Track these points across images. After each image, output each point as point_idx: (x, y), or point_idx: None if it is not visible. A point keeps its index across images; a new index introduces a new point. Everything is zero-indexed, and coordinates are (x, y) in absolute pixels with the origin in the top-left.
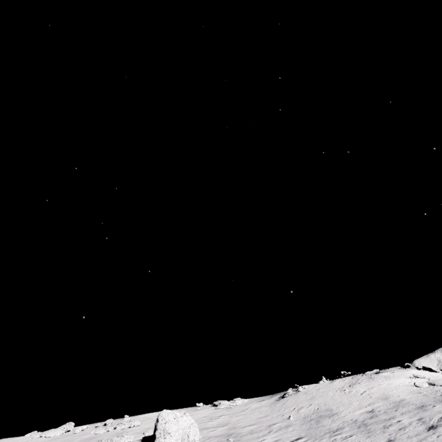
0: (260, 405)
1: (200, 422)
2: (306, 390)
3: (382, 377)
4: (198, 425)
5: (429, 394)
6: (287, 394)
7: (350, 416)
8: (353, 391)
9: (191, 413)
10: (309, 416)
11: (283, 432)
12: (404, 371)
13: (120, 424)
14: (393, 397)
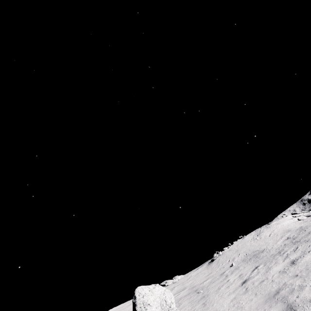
0: (198, 271)
1: None
2: (229, 249)
3: (274, 224)
4: None
5: None
6: (215, 256)
7: (276, 245)
8: (263, 237)
9: None
10: (246, 258)
11: (238, 271)
12: (283, 218)
13: None
14: (293, 228)
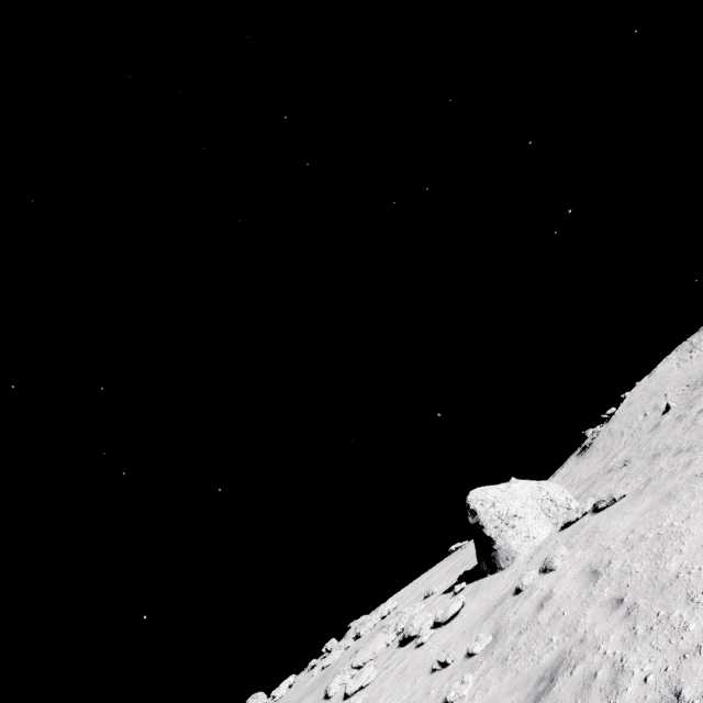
0: (563, 473)
1: None
2: (625, 404)
3: None
4: None
5: None
6: (594, 432)
7: None
8: None
9: (461, 552)
10: (700, 383)
11: None
12: None
13: (361, 626)
14: None
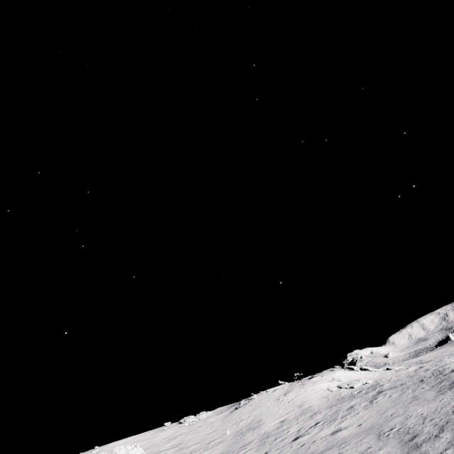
0: (217, 418)
1: (159, 445)
2: (253, 401)
3: (312, 382)
4: (156, 448)
5: (331, 399)
6: (239, 405)
7: (267, 427)
8: (284, 400)
9: (156, 435)
10: (242, 430)
11: (213, 449)
12: (331, 374)
13: None
14: (306, 404)
